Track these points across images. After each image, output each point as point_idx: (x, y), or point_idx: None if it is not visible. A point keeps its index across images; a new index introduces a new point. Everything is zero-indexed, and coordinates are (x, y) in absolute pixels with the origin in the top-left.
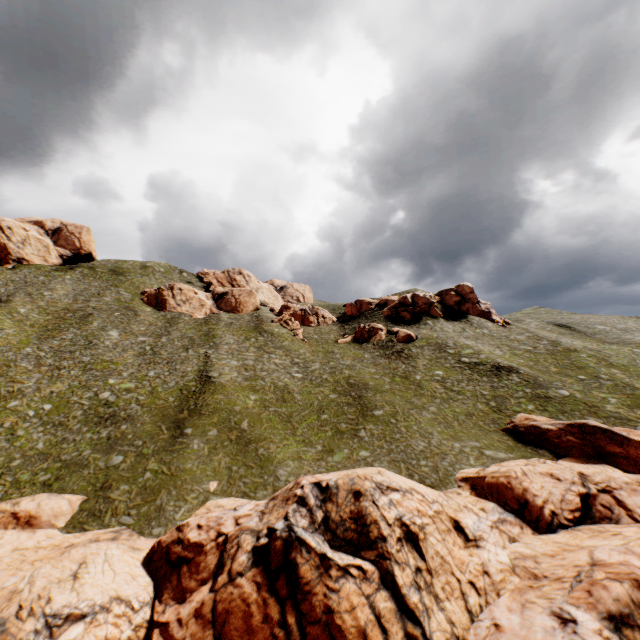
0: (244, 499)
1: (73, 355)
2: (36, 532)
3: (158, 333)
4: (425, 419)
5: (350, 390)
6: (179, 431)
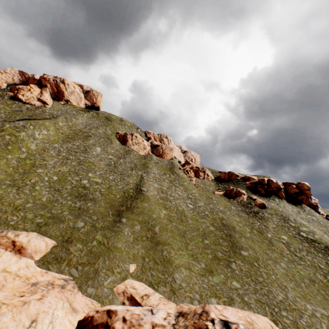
0: (150, 288)
1: (76, 154)
2: (21, 259)
3: (119, 156)
4: (279, 272)
5: (223, 228)
6: (118, 218)
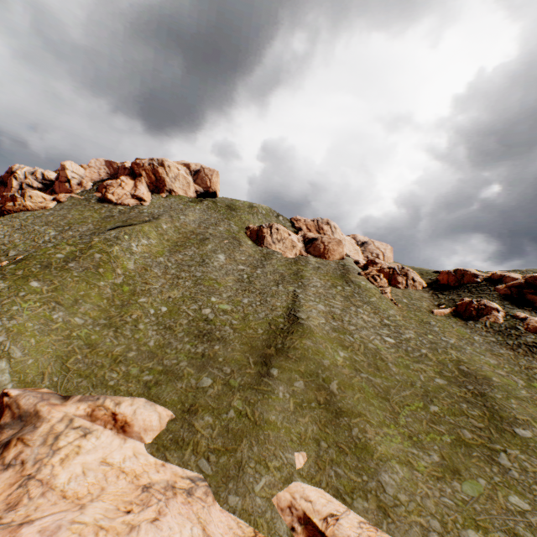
0: (337, 501)
1: (189, 269)
2: (126, 441)
3: (254, 264)
4: None
5: (464, 380)
6: (265, 370)
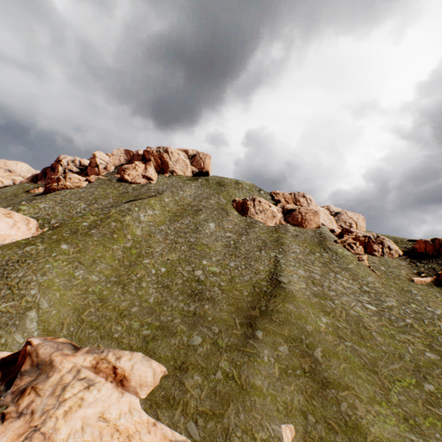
0: None
1: (185, 235)
2: (123, 395)
3: (240, 231)
4: None
5: None
6: (250, 331)
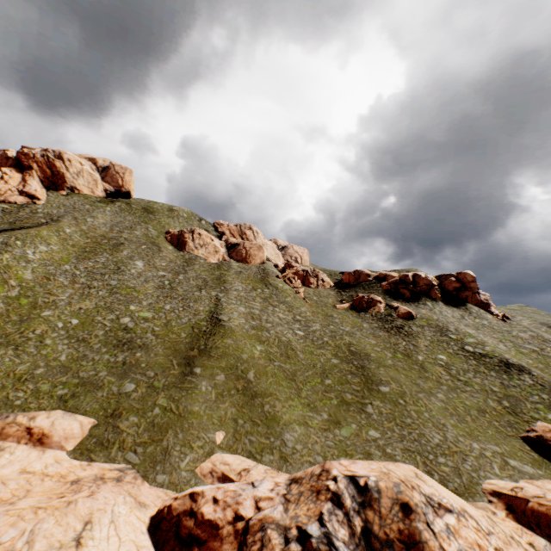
0: (250, 460)
1: (103, 277)
2: (45, 452)
3: (176, 270)
4: (435, 407)
5: (352, 358)
6: (189, 369)
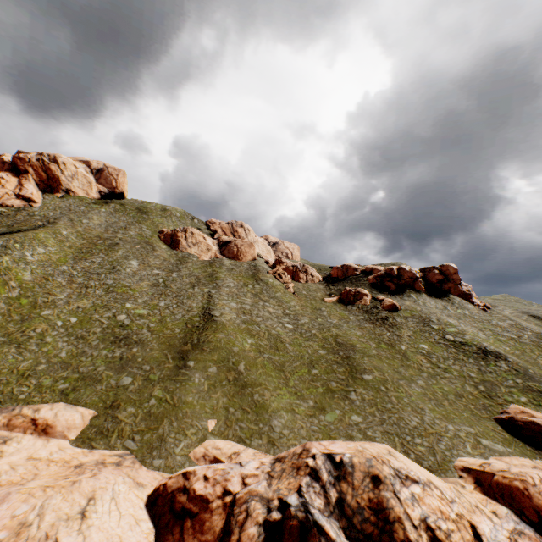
0: (240, 445)
1: (99, 277)
2: (50, 441)
3: (170, 268)
4: (415, 392)
5: (338, 349)
6: (183, 362)
